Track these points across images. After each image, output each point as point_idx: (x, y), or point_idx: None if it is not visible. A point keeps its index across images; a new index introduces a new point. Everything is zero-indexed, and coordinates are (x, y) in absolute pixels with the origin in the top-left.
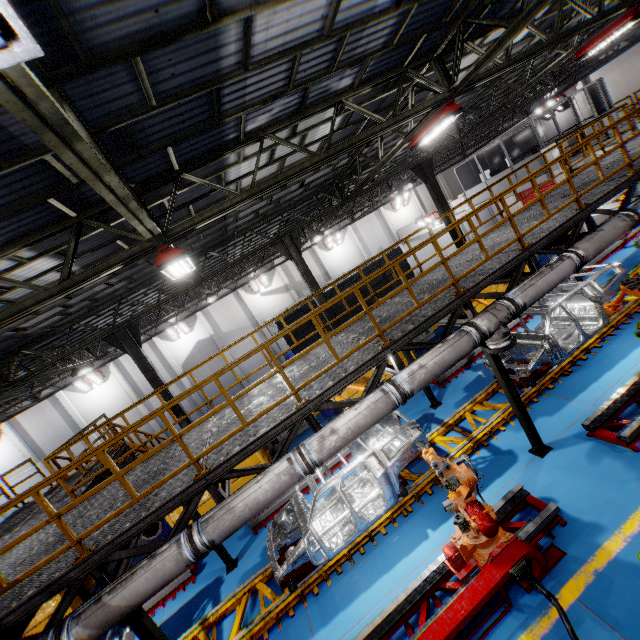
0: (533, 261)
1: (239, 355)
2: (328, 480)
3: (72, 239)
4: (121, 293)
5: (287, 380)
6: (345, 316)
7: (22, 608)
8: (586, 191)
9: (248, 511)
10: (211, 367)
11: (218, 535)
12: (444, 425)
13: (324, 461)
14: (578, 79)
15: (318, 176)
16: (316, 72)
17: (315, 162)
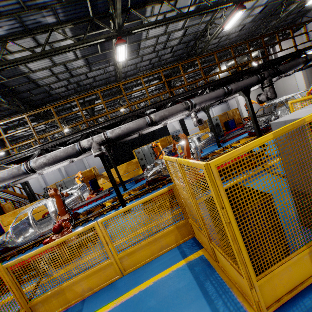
0: (134, 118)
1: (90, 161)
2: (27, 209)
3: None
4: (1, 116)
5: None
6: (130, 148)
7: None
8: (174, 89)
9: None
10: (76, 164)
11: None
12: (114, 198)
13: None
14: (270, 47)
15: (98, 74)
16: (15, 10)
17: (34, 56)
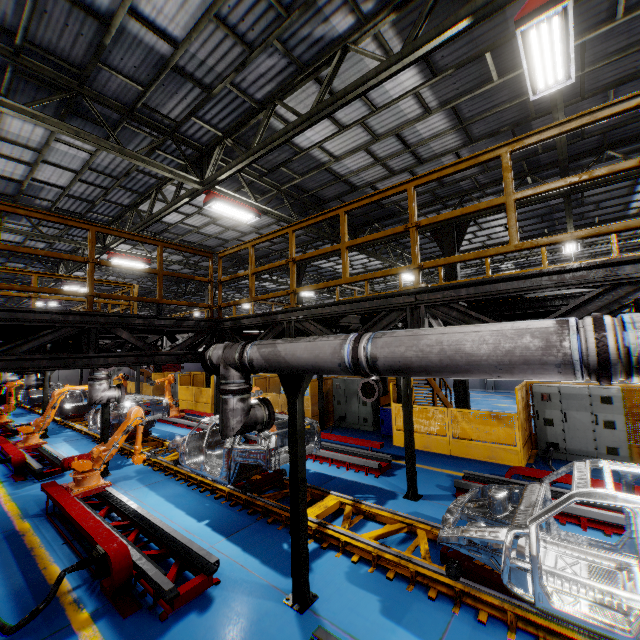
0: None
1: None
2: (623, 494)
3: None
4: (468, 189)
5: None
6: None
7: (250, 320)
8: None
9: (437, 352)
10: None
11: (384, 355)
12: None
13: None
14: None
15: None
16: None
17: None
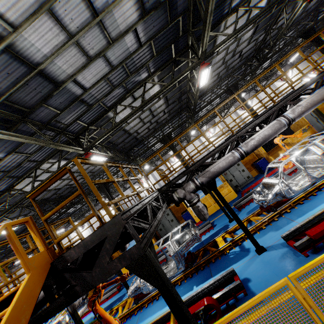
0: None
1: None
2: (287, 159)
3: (173, 66)
4: (164, 123)
5: (267, 93)
6: None
7: (176, 178)
8: None
9: (261, 138)
10: None
11: (249, 148)
12: None
13: (295, 118)
14: None
15: (247, 49)
16: None
17: (263, 12)
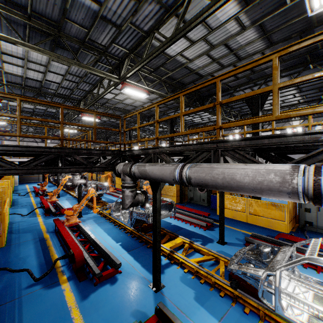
0: None
1: None
2: None
3: None
4: (270, 74)
5: None
6: None
7: (137, 151)
8: None
9: (221, 178)
10: None
11: (194, 177)
12: None
13: None
14: None
15: None
16: None
17: None
